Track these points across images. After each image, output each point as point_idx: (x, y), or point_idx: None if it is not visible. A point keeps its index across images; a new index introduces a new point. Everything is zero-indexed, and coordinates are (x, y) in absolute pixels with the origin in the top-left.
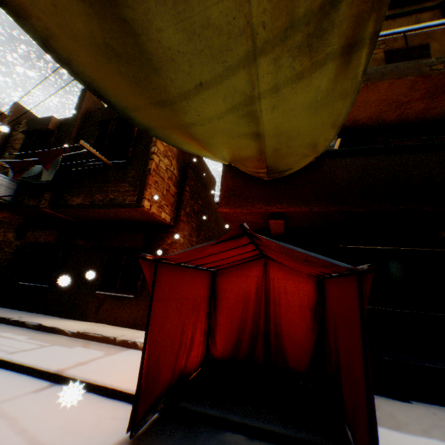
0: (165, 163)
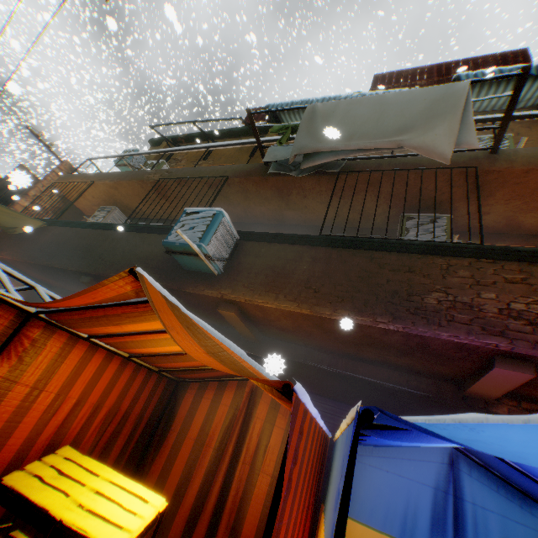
0: None
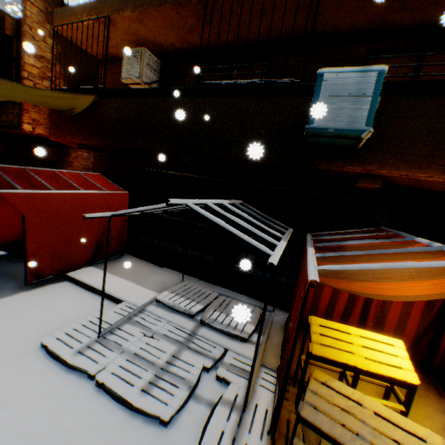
0: (46, 85)
